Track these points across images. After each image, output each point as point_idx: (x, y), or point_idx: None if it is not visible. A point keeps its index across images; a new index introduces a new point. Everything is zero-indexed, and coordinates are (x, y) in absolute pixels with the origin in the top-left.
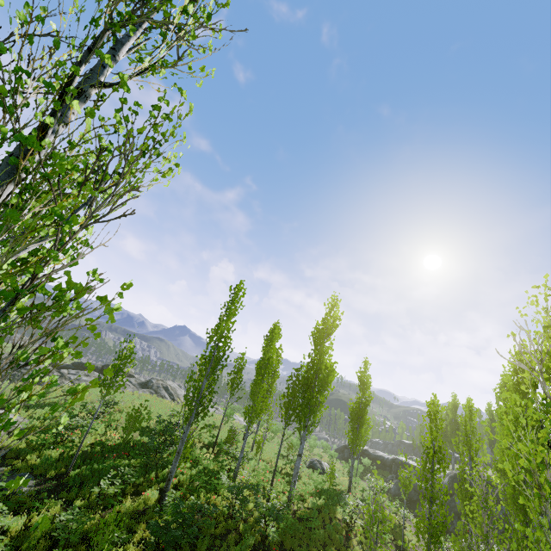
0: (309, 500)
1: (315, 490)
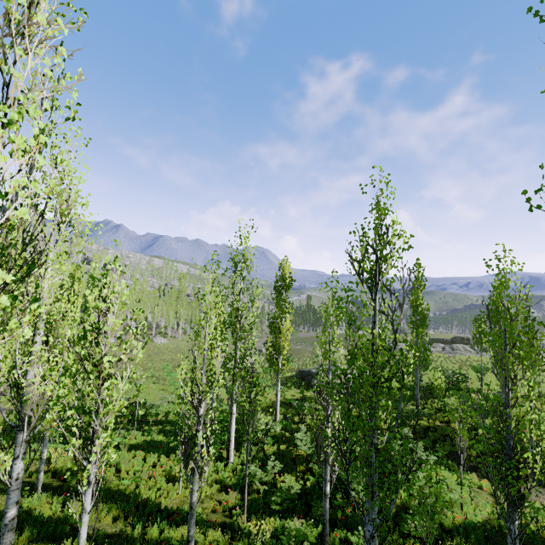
0: None
1: None
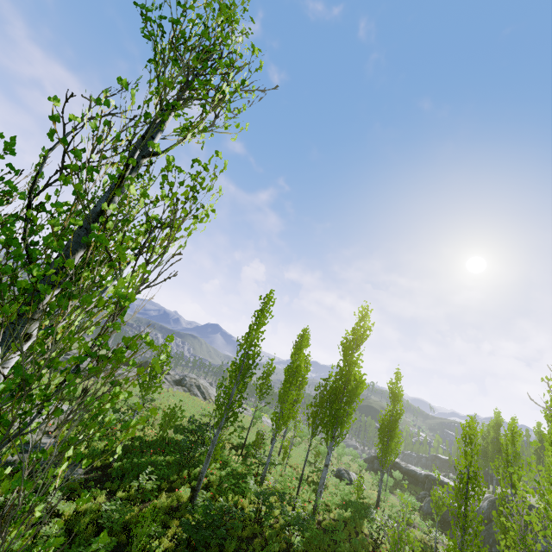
0: (335, 511)
1: (342, 501)
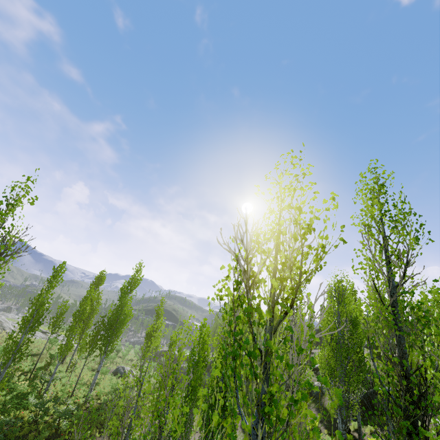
0: (103, 398)
1: (111, 389)
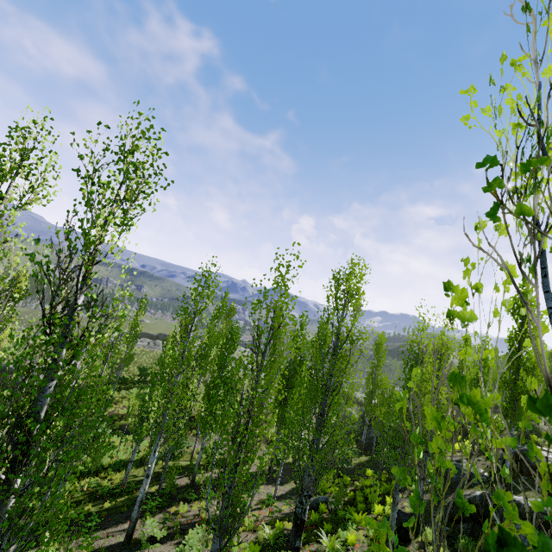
0: None
1: None
